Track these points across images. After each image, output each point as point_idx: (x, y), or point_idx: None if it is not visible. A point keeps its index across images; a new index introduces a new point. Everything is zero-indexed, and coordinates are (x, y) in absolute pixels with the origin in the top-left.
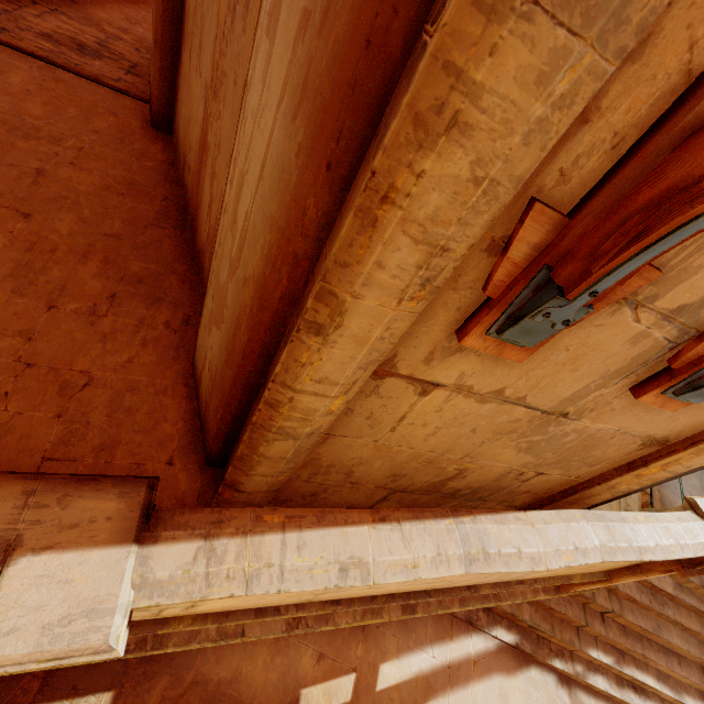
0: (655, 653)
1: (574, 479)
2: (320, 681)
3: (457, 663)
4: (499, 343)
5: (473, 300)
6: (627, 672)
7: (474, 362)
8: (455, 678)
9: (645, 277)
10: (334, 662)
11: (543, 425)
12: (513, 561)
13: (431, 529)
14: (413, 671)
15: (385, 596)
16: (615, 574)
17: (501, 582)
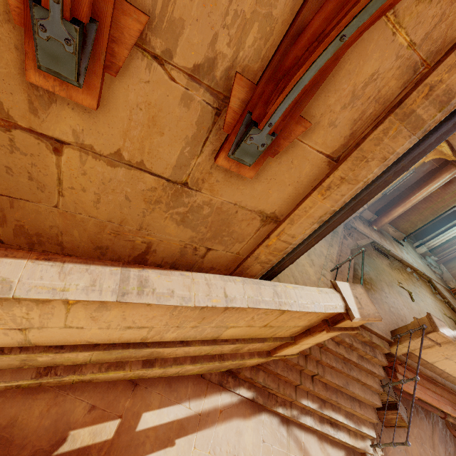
0: (344, 400)
1: (237, 255)
2: (88, 425)
3: (207, 412)
4: (61, 83)
5: (22, 38)
6: (326, 413)
7: (75, 117)
8: (204, 422)
9: (136, 20)
10: (104, 412)
11: (178, 195)
12: (164, 297)
13: (94, 270)
14: (170, 417)
15: (107, 345)
16: (297, 338)
17: (209, 340)
